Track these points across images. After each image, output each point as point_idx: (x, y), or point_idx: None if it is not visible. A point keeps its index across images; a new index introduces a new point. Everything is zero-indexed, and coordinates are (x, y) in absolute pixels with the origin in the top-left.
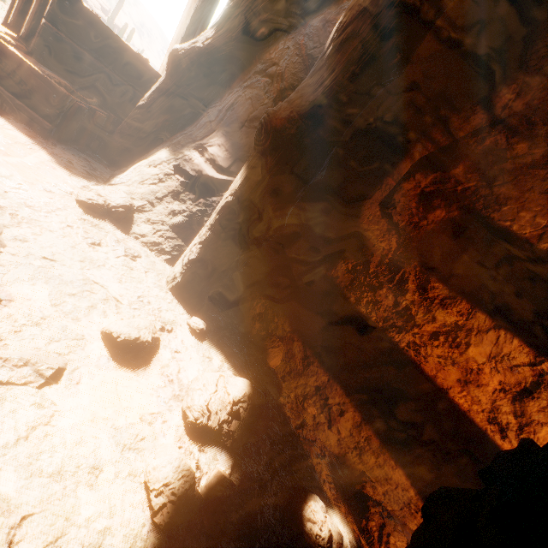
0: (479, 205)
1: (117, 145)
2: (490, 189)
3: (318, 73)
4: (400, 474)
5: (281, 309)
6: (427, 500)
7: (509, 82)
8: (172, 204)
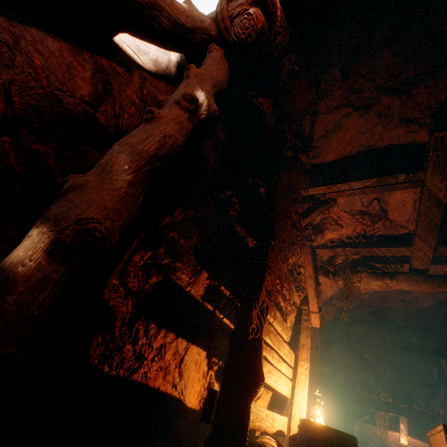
0: (170, 272)
1: None
2: (174, 263)
3: (136, 185)
4: None
5: None
6: None
7: (181, 206)
8: None
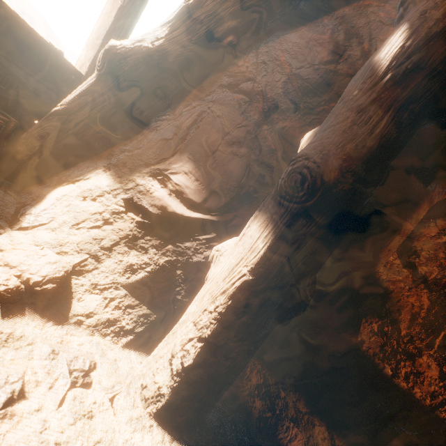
0: None
1: (22, 159)
2: None
3: (370, 108)
4: None
5: (289, 381)
6: None
7: None
8: (127, 255)
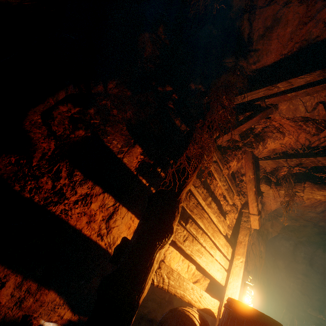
0: (100, 133)
1: None
2: (104, 127)
3: None
4: (51, 294)
5: None
6: (100, 290)
7: (114, 79)
8: None
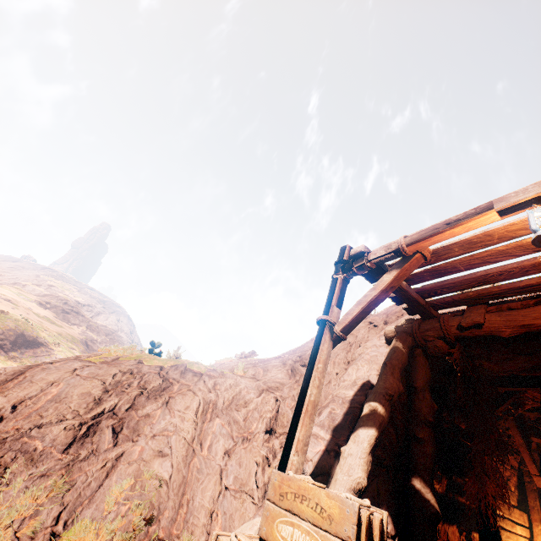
0: None
1: None
2: None
3: (432, 484)
4: None
5: None
6: None
7: None
8: None
